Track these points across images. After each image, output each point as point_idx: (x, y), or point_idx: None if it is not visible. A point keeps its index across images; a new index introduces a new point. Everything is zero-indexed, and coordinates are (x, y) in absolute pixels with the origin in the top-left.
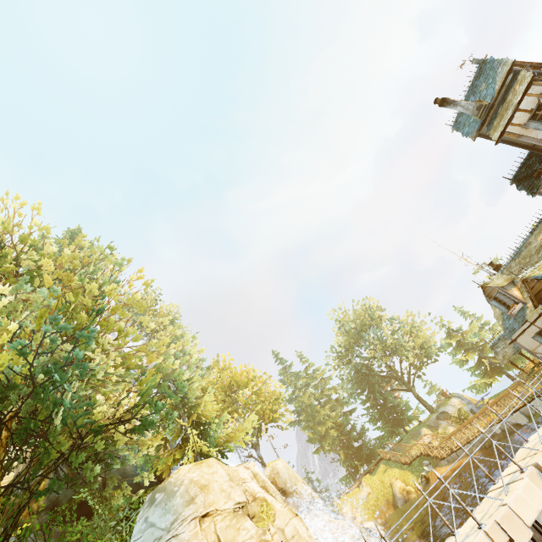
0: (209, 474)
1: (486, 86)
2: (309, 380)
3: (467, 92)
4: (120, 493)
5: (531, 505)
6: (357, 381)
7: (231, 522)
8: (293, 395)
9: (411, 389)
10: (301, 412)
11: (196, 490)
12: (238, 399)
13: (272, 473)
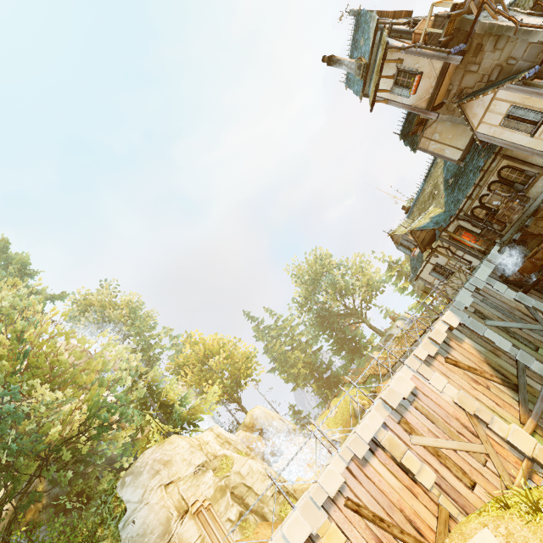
0: (171, 450)
1: (364, 42)
2: (280, 331)
3: (351, 47)
4: (105, 480)
5: (371, 428)
6: (318, 324)
7: (191, 481)
8: (266, 348)
9: (364, 320)
10: (278, 359)
11: (159, 467)
12: (216, 364)
13: (251, 420)
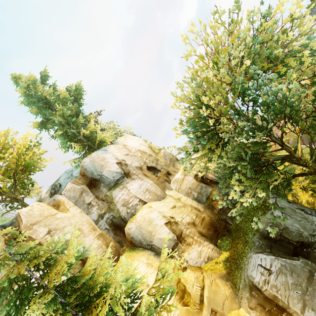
0: None
1: None
2: None
3: None
4: None
5: None
6: None
7: None
8: None
9: None
10: None
11: None
12: None
13: None
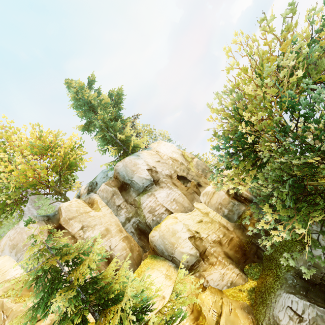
0: None
1: None
2: None
3: None
4: None
5: None
6: None
7: None
8: None
9: None
10: None
11: None
12: None
13: None
